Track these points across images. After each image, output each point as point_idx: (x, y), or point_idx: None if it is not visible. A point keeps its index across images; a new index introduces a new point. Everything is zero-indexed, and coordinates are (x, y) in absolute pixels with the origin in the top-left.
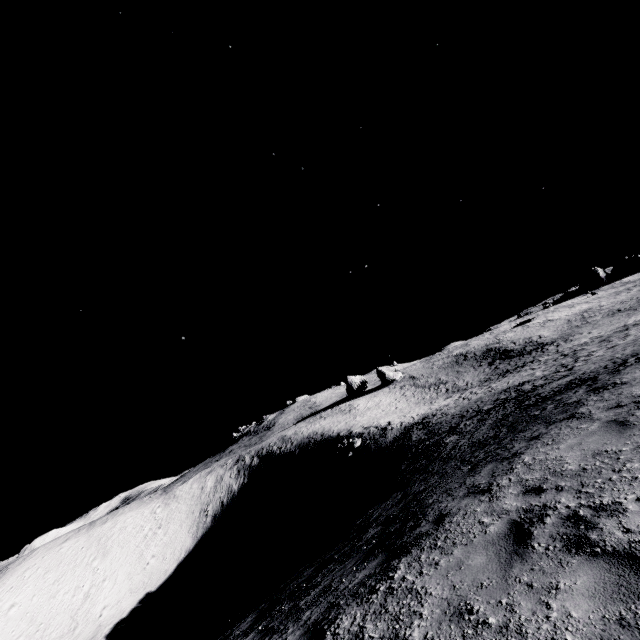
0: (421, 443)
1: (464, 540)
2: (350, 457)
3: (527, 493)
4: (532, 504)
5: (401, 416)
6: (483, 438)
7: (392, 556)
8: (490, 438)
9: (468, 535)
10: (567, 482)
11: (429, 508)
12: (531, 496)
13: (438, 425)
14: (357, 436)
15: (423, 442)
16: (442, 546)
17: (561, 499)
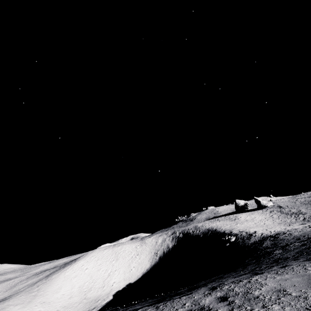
0: (265, 249)
1: (166, 310)
2: (227, 246)
3: (219, 298)
4: (209, 305)
5: (264, 229)
6: (284, 257)
7: (151, 304)
8: (284, 258)
9: (171, 308)
10: (239, 301)
11: (200, 287)
12: (217, 301)
13: (281, 240)
14: (234, 235)
15: (266, 249)
16: (159, 308)
17: (219, 309)
